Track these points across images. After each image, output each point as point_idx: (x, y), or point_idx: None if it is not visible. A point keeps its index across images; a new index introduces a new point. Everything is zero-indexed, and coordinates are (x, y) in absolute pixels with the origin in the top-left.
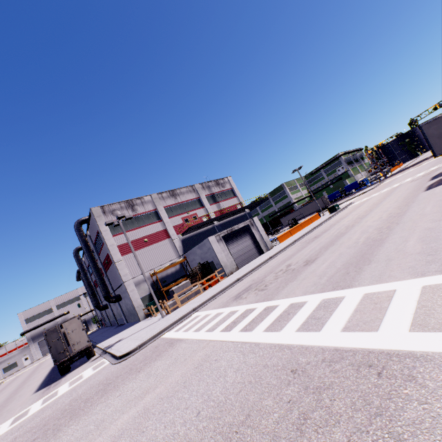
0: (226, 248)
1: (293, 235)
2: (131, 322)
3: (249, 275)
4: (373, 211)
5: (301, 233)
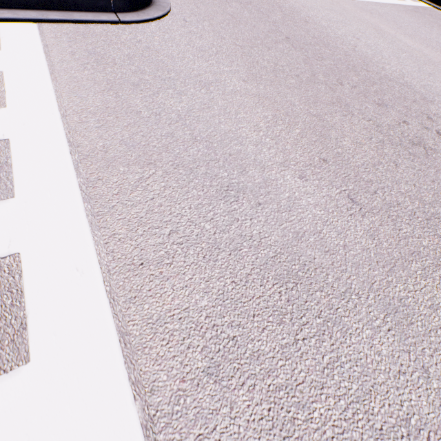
0: None
1: None
2: None
3: None
4: None
5: None
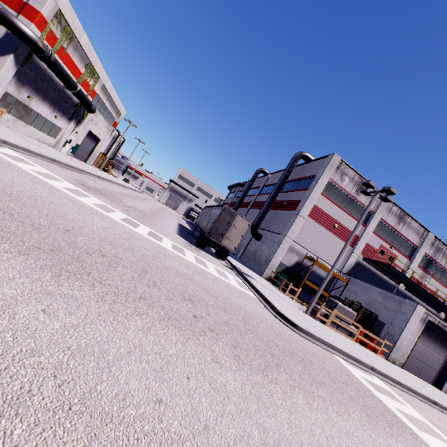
0: (417, 335)
1: None
2: (245, 263)
3: None
4: None
5: None
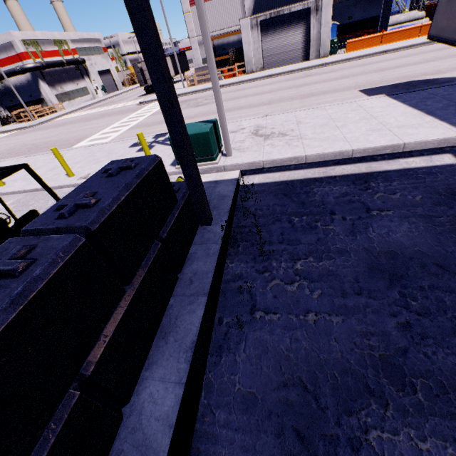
0: (259, 40)
1: (374, 47)
2: None
3: (229, 87)
4: (346, 79)
5: (365, 52)
